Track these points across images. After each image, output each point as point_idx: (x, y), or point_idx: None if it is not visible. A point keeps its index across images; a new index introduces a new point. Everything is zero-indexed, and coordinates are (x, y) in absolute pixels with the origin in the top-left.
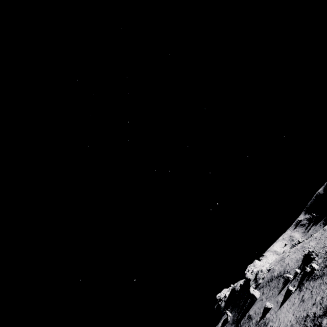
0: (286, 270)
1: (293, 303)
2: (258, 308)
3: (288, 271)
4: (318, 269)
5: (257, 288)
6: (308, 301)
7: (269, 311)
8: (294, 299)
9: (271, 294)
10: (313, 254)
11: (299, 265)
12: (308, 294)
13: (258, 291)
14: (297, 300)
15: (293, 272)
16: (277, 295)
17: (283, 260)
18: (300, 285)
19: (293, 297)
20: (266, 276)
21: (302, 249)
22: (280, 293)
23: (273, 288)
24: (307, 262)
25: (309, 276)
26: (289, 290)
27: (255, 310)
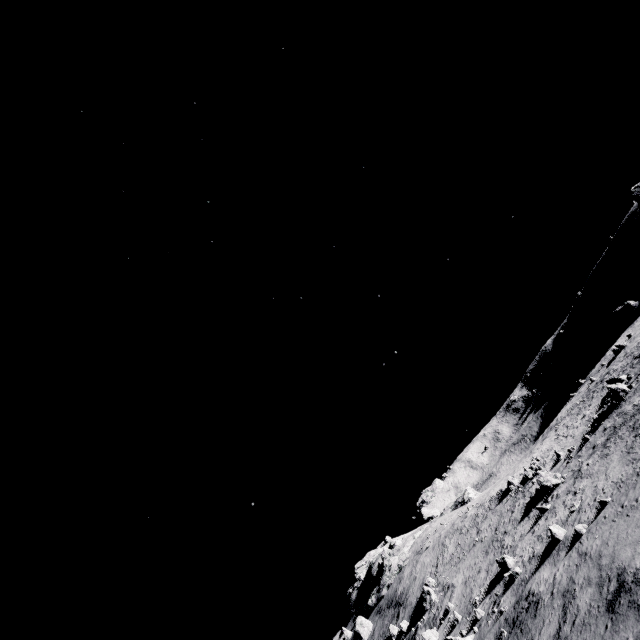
0: (407, 597)
1: None
2: None
3: (407, 602)
4: None
5: (376, 608)
6: None
7: None
8: None
9: None
10: (428, 600)
11: (416, 605)
12: None
13: (374, 619)
14: None
15: (407, 615)
16: None
17: (418, 558)
18: None
19: None
20: (393, 583)
21: (440, 548)
22: None
23: (381, 635)
24: (421, 611)
25: None
26: None
27: None
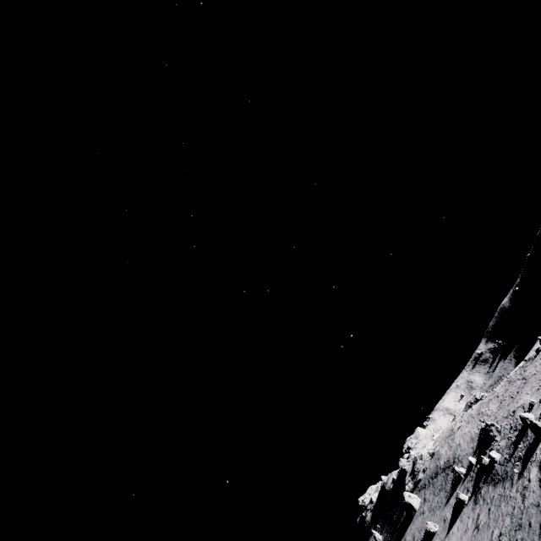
0: (457, 457)
1: (465, 527)
2: (417, 530)
3: (459, 458)
4: (500, 461)
5: (416, 490)
6: (483, 533)
7: (432, 539)
8: (467, 518)
9: (435, 503)
10: (494, 429)
11: (475, 449)
12: (485, 515)
13: (418, 495)
14: (470, 523)
15: (466, 461)
16: (445, 505)
17: (452, 437)
18: (475, 491)
19: (465, 514)
20: (429, 466)
21: (478, 416)
22: (448, 501)
23: (438, 492)
24: (486, 444)
25: (488, 473)
26: (460, 501)
27: (413, 533)
